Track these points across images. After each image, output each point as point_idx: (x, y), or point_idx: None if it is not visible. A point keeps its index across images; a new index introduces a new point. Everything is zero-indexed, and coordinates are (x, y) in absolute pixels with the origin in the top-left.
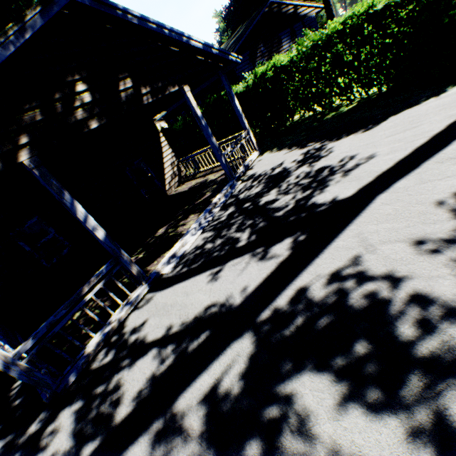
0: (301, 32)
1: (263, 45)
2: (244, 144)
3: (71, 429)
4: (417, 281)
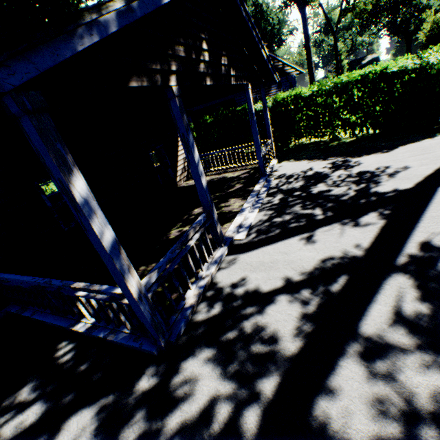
0: (285, 84)
1: None
2: (269, 149)
3: (219, 374)
4: None
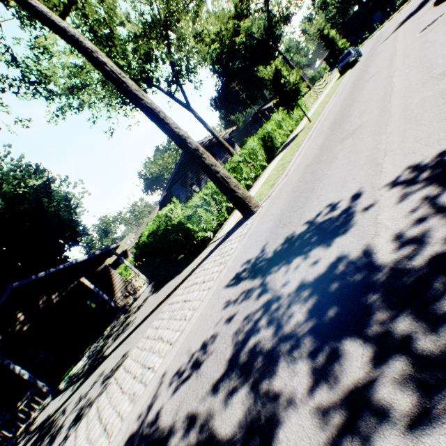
0: (220, 151)
1: (190, 173)
2: (134, 284)
3: None
4: (64, 416)
